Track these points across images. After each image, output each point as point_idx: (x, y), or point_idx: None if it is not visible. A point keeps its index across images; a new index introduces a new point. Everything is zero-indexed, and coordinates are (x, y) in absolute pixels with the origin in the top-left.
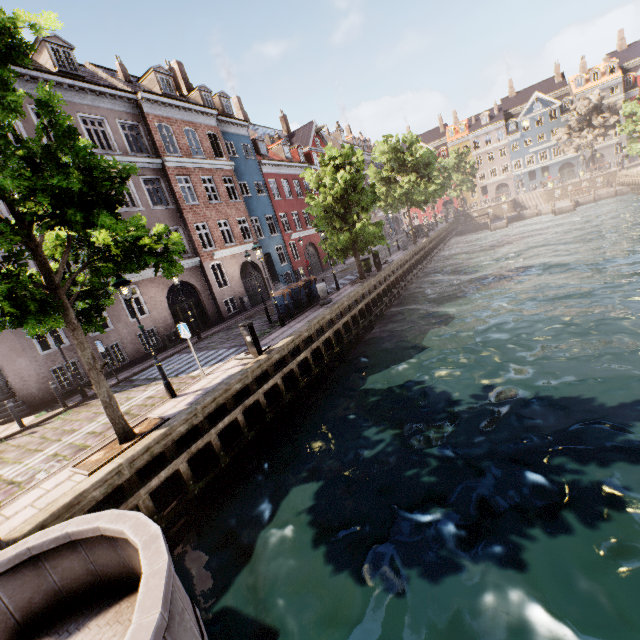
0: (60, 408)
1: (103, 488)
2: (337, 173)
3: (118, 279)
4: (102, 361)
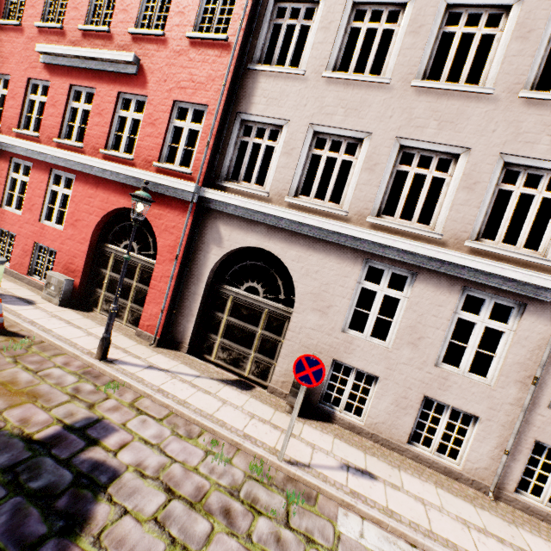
0: None
1: None
2: None
3: None
4: None
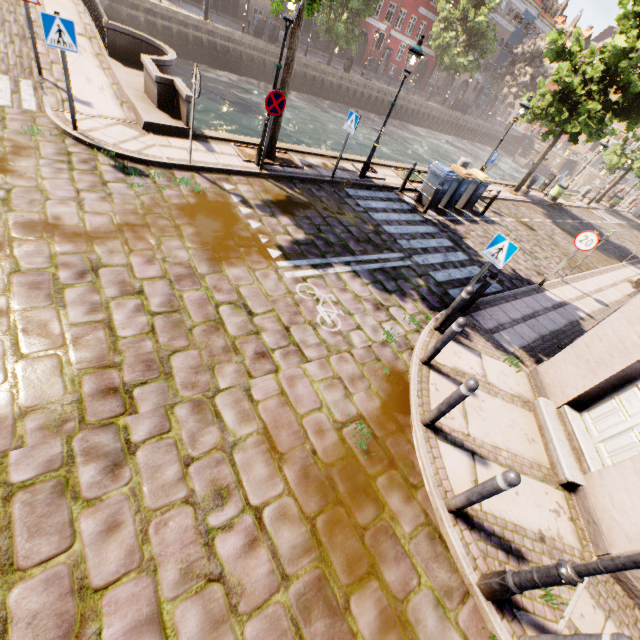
0: None
1: None
2: None
3: None
4: None
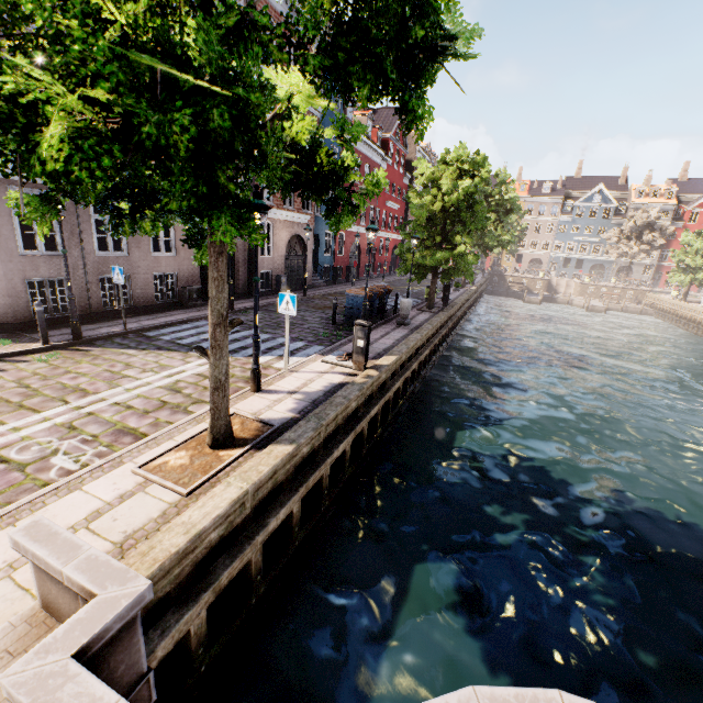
0: (35, 342)
1: (222, 527)
2: (462, 180)
3: (257, 199)
4: (99, 294)
